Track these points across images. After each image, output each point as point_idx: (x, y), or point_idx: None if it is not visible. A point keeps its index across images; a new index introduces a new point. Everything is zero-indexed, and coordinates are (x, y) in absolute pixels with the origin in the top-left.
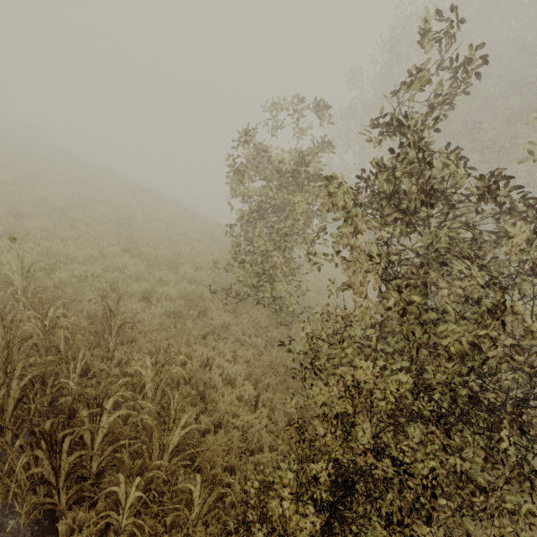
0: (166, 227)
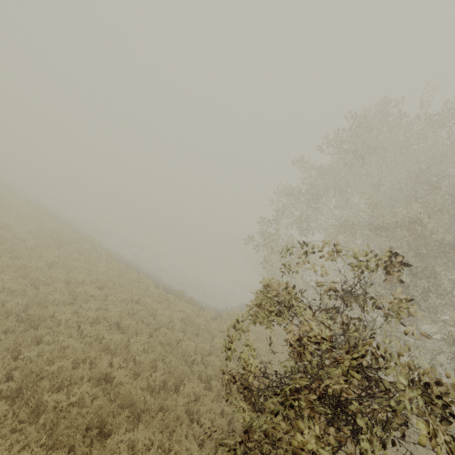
0: (95, 315)
